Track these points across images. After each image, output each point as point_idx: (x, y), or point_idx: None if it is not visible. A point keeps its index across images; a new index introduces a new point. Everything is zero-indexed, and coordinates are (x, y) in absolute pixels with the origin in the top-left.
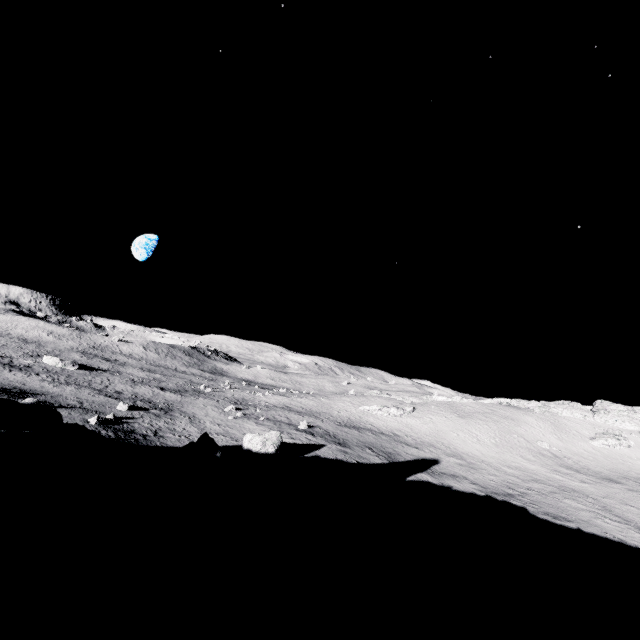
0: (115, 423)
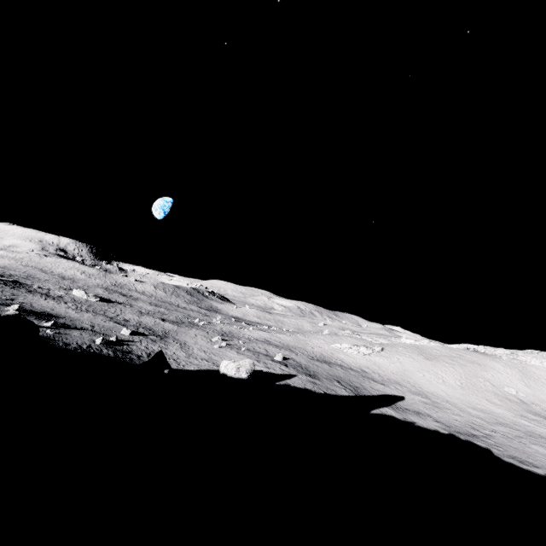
0: (117, 344)
